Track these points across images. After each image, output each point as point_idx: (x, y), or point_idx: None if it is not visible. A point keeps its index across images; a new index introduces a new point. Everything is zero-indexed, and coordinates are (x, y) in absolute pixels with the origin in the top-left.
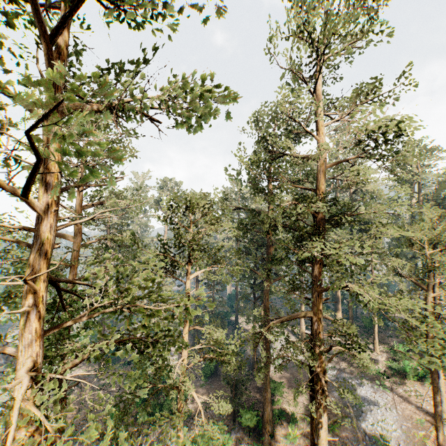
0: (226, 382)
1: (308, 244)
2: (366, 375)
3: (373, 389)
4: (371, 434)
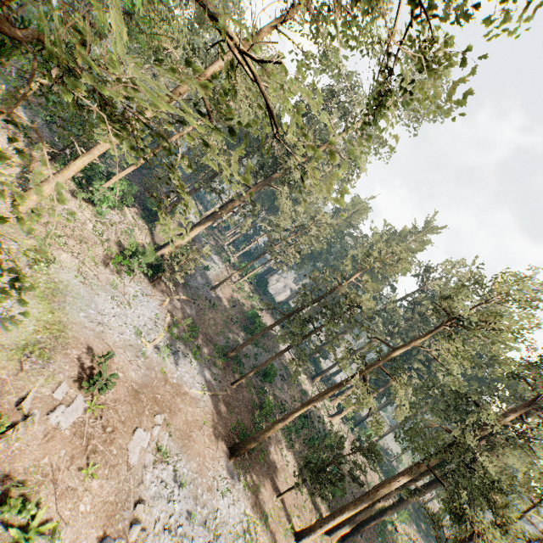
0: (139, 182)
1: (290, 156)
2: (221, 255)
3: (218, 259)
4: (203, 264)
